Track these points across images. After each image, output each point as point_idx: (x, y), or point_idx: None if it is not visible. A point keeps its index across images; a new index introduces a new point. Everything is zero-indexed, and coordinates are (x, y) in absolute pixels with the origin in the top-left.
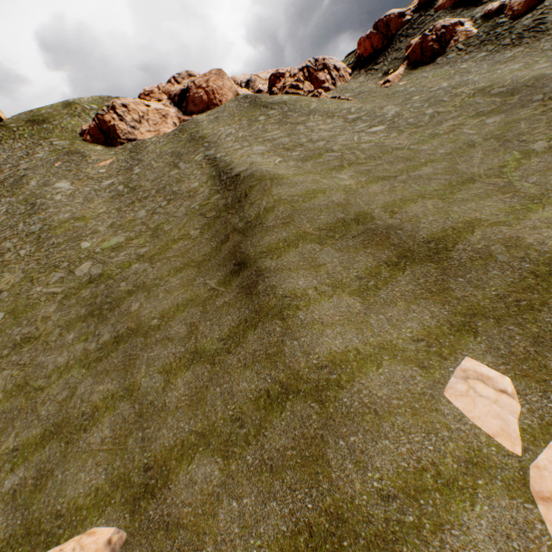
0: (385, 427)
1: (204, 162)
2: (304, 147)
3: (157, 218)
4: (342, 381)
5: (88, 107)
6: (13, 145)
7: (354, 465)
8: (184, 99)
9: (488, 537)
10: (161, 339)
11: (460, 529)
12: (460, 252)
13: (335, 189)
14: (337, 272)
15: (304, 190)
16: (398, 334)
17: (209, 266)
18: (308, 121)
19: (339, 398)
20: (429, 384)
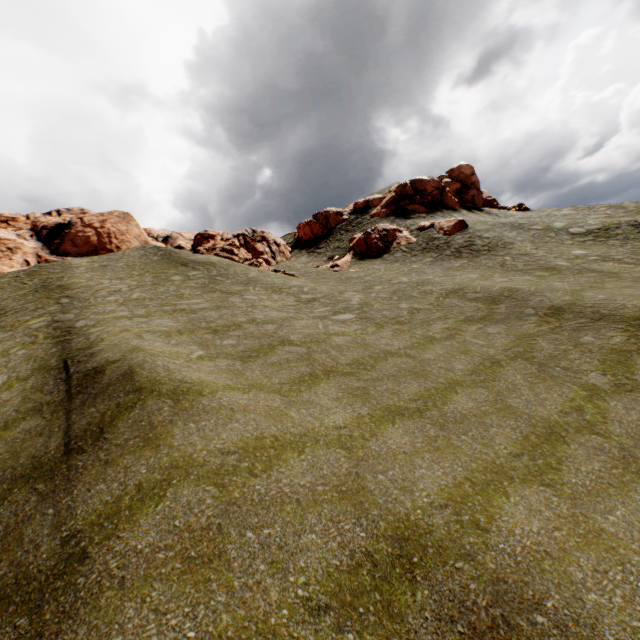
0: None
1: (45, 332)
2: (244, 329)
3: None
4: None
5: None
6: None
7: None
8: (59, 235)
9: None
10: None
11: None
12: None
13: (322, 436)
14: None
15: (251, 435)
16: None
17: None
18: (247, 291)
19: None
20: None
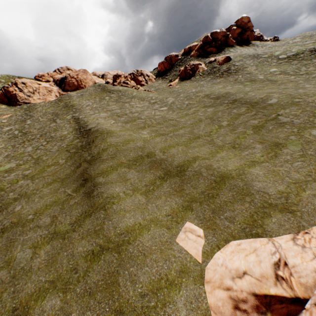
0: (147, 260)
1: (72, 120)
2: (128, 115)
3: (39, 152)
4: (130, 240)
5: None
6: None
7: (131, 282)
8: (63, 82)
9: (183, 304)
10: (33, 227)
11: (172, 303)
12: (189, 172)
13: (139, 139)
14: (136, 183)
15: (123, 139)
16: (160, 213)
17: (68, 181)
18: (131, 101)
19: (128, 249)
20: (170, 236)
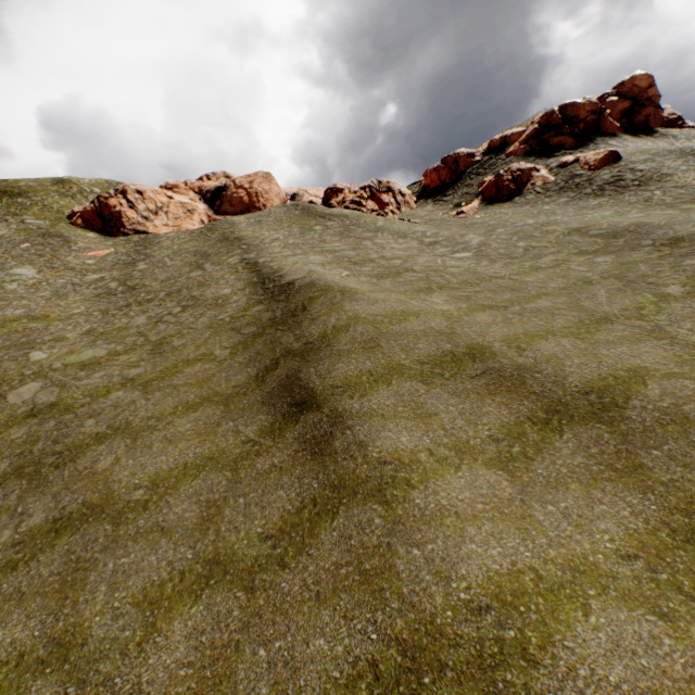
0: None
1: (241, 266)
2: (377, 263)
3: (163, 328)
4: (532, 647)
5: (88, 189)
6: None
7: None
8: (218, 197)
9: None
10: (147, 529)
11: None
12: (638, 410)
13: (432, 313)
14: (459, 428)
15: (388, 309)
16: (590, 542)
17: (244, 404)
18: (376, 237)
19: (535, 689)
20: (691, 655)
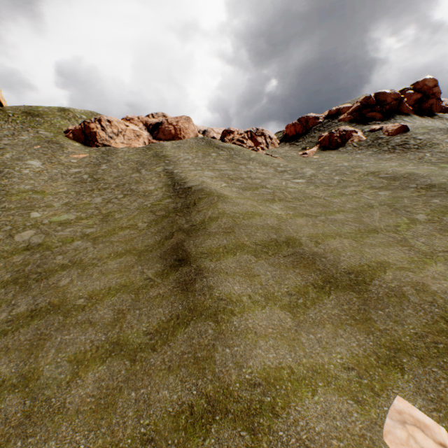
0: None
1: (163, 173)
2: (245, 180)
3: (111, 206)
4: (277, 407)
5: (79, 115)
6: (3, 125)
7: None
8: (156, 129)
9: None
10: (82, 321)
11: None
12: (377, 287)
13: (270, 215)
14: (270, 285)
15: (244, 210)
16: (329, 358)
17: (149, 257)
18: (248, 164)
19: (274, 429)
20: (366, 424)
